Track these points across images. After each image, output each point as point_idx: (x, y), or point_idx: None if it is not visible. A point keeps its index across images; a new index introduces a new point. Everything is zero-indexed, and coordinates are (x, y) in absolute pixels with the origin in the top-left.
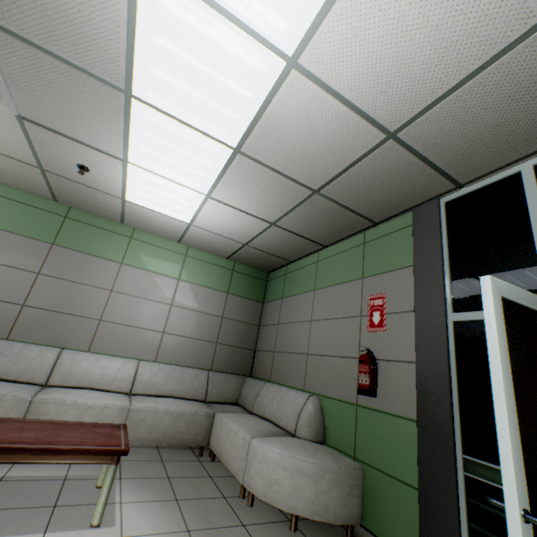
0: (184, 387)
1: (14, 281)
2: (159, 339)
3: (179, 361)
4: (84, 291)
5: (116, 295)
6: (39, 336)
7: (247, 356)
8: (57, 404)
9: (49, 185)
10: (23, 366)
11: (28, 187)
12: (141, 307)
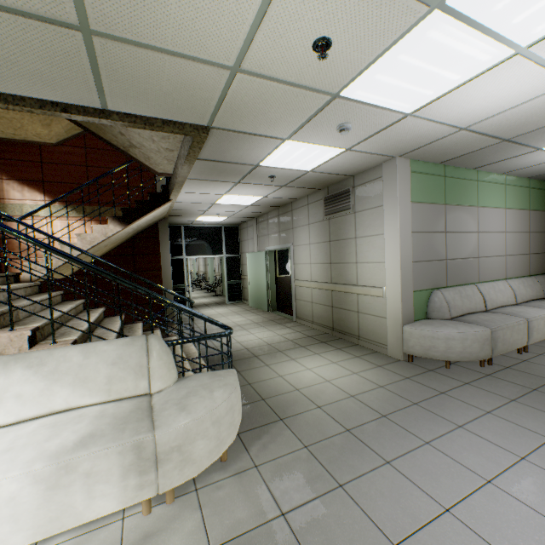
0: (533, 292)
1: (437, 243)
2: (504, 261)
3: (515, 274)
4: (466, 238)
5: (480, 235)
6: (457, 280)
7: (543, 258)
8: (535, 320)
9: (468, 152)
10: (473, 302)
11: (436, 158)
12: (492, 240)
